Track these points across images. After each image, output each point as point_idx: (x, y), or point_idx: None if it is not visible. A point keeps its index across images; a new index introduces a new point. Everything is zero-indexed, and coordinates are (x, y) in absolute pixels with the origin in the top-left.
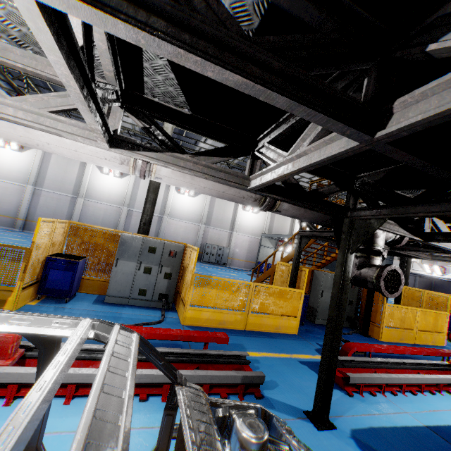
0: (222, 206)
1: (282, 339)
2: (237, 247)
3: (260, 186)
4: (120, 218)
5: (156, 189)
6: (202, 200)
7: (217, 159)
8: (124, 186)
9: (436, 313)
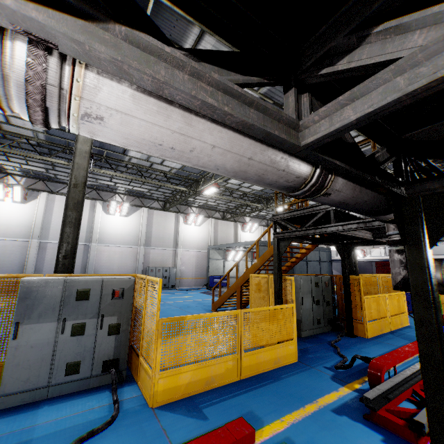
0: (161, 222)
1: (289, 377)
2: (184, 265)
3: (349, 126)
4: (28, 254)
5: (78, 205)
6: (138, 219)
7: (239, 77)
8: (30, 213)
9: (398, 295)
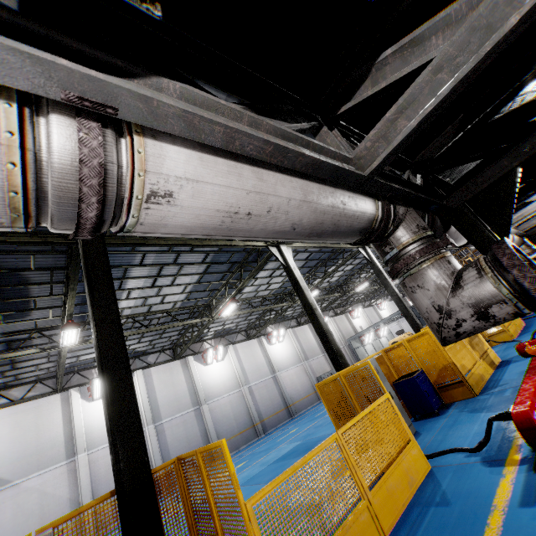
0: (303, 336)
1: (531, 323)
2: None
3: None
4: (247, 401)
5: (403, 299)
6: (289, 340)
7: None
8: (229, 366)
9: None
